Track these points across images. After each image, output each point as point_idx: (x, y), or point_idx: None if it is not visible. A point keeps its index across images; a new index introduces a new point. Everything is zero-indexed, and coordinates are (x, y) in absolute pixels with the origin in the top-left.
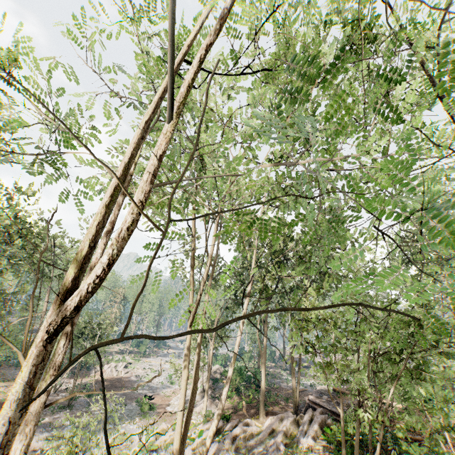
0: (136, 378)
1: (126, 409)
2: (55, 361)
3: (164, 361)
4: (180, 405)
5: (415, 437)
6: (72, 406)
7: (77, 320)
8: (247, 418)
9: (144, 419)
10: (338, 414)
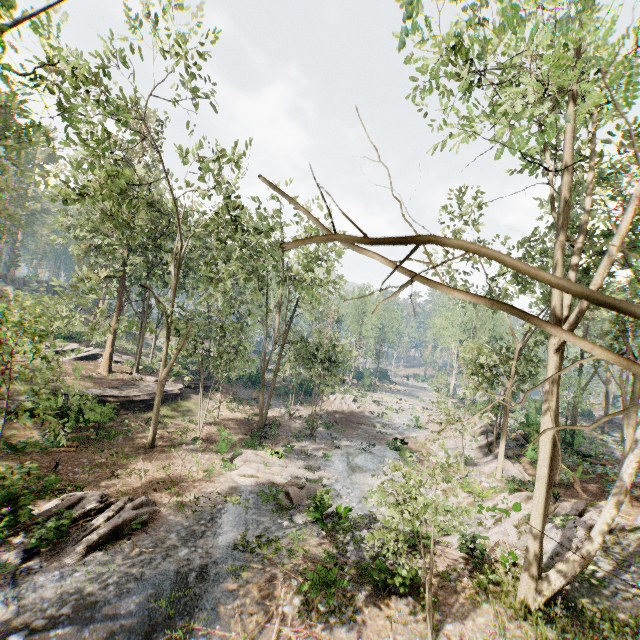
0: (372, 415)
1: (376, 450)
2: None
3: (396, 399)
4: (541, 476)
5: None
6: (315, 436)
7: None
8: (588, 500)
9: (405, 466)
10: None
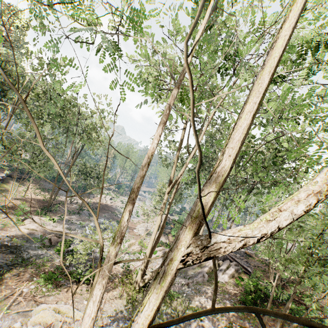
0: (117, 207)
1: (110, 224)
2: (121, 232)
3: None
4: (152, 239)
5: (301, 301)
6: (80, 214)
7: (135, 200)
8: None
9: None
10: (247, 269)
